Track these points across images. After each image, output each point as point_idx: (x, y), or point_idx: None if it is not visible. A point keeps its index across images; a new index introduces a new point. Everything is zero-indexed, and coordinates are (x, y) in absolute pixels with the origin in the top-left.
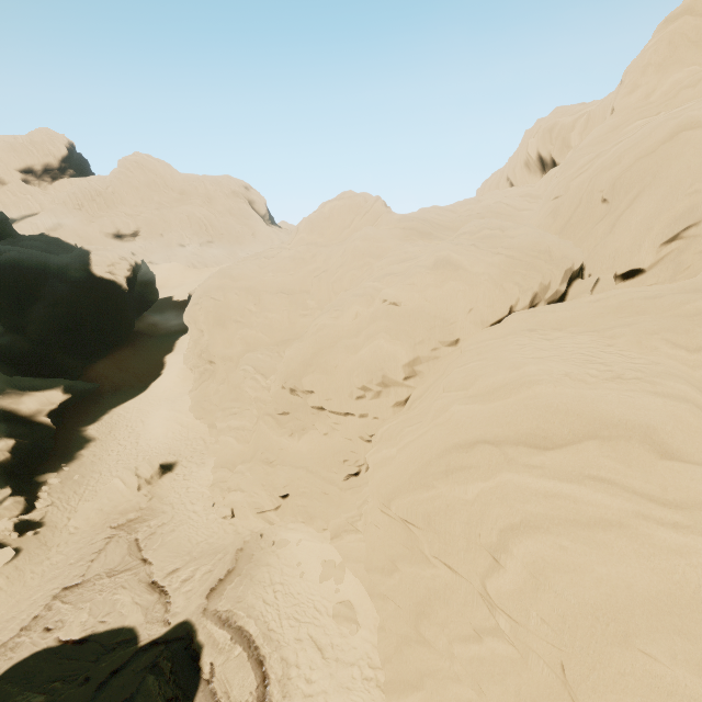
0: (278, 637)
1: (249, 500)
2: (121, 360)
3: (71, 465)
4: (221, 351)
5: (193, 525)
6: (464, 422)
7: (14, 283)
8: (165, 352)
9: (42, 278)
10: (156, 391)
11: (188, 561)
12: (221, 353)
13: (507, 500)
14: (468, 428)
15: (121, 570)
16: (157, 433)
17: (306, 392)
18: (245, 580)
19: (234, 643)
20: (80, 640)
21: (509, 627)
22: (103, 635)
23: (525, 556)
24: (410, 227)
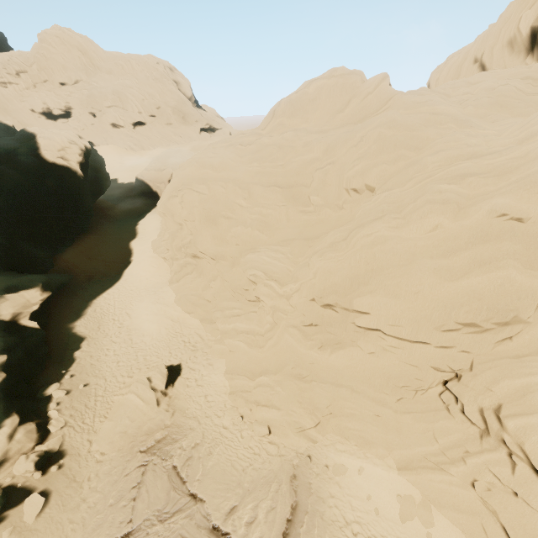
0: None
1: (288, 420)
2: (87, 248)
3: (71, 371)
4: (211, 249)
5: (230, 446)
6: None
7: None
8: (128, 238)
9: None
10: (131, 280)
11: (242, 495)
12: (212, 251)
13: None
14: None
15: (171, 512)
16: (149, 329)
17: (353, 310)
18: (315, 520)
19: None
20: None
21: None
22: None
23: None
24: (441, 112)
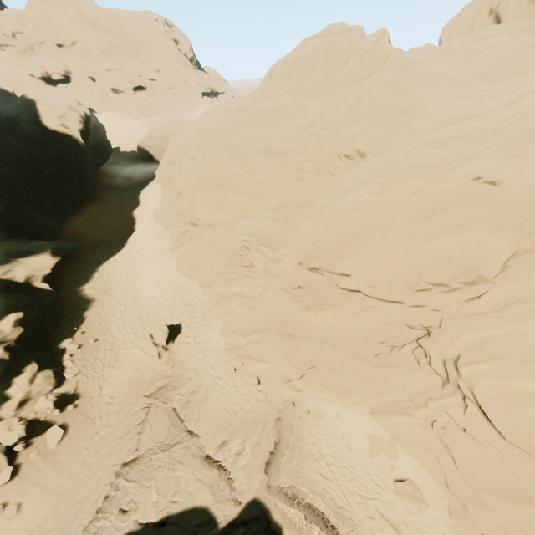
0: (349, 516)
1: (275, 371)
2: (93, 216)
3: (82, 328)
4: (208, 216)
5: (223, 393)
6: None
7: None
8: (131, 207)
9: None
10: (135, 247)
11: (232, 432)
12: (208, 218)
13: None
14: None
15: (171, 444)
16: (152, 292)
17: (336, 273)
18: (295, 453)
19: (309, 522)
20: (159, 522)
21: None
22: (180, 517)
23: None
24: (438, 72)
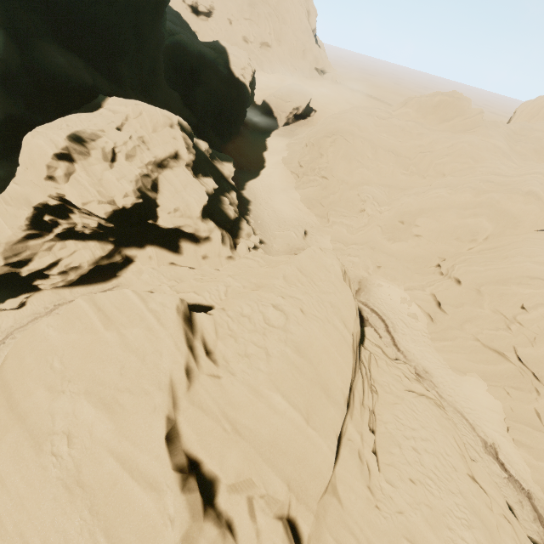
0: (387, 316)
1: (363, 263)
2: (239, 147)
3: (251, 214)
4: (341, 176)
5: None
6: (531, 270)
7: (185, 65)
8: (261, 149)
9: (200, 65)
10: (268, 178)
11: None
12: (341, 177)
13: (543, 297)
14: (533, 272)
15: None
16: (284, 209)
17: (414, 224)
18: (367, 294)
19: (372, 312)
20: None
21: (516, 328)
22: None
23: (543, 311)
24: (498, 146)
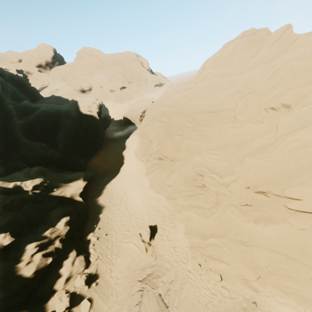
0: None
1: (235, 272)
2: (102, 156)
3: (98, 226)
4: (171, 154)
5: (194, 285)
6: None
7: (47, 123)
8: (121, 150)
9: (59, 118)
10: (125, 173)
11: None
12: (171, 156)
13: None
14: None
15: None
16: (136, 202)
17: (284, 197)
18: None
19: None
20: None
21: None
22: None
23: None
24: None
